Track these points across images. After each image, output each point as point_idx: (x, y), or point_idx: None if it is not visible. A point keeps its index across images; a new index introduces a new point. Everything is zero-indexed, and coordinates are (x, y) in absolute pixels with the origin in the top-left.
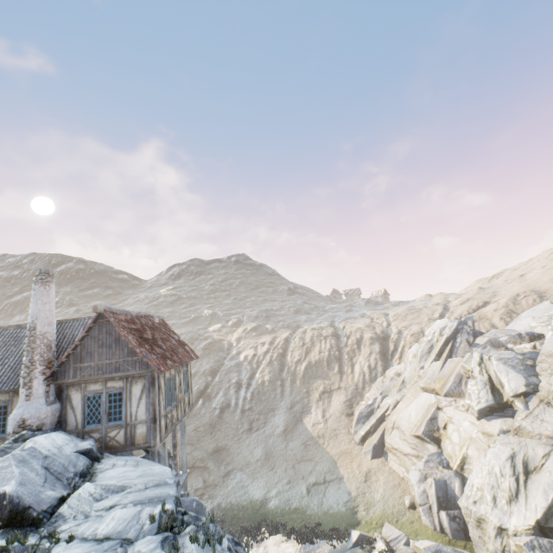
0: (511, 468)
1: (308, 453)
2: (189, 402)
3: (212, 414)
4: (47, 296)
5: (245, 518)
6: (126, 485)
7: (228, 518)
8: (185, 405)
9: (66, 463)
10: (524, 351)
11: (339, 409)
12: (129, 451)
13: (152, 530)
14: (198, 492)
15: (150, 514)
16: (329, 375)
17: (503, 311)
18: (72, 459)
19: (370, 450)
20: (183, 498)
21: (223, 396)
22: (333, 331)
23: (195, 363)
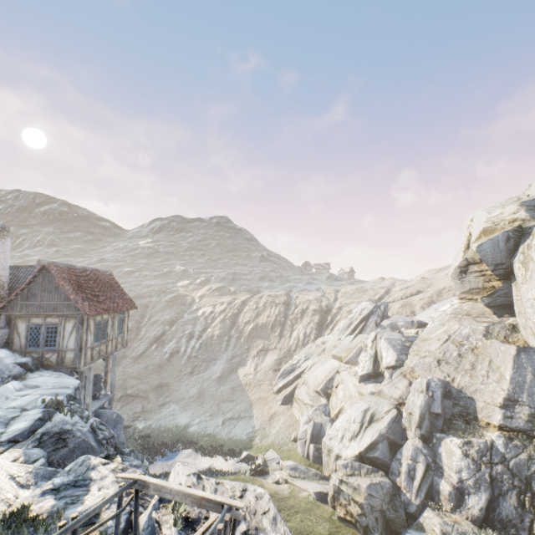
0: (362, 418)
1: (233, 395)
2: (123, 342)
3: (163, 357)
4: (2, 247)
5: (168, 436)
6: (40, 385)
7: (155, 434)
8: (117, 344)
9: (4, 369)
10: (409, 335)
11: (269, 365)
12: (69, 373)
13: (42, 406)
14: (136, 414)
15: (43, 398)
16: (270, 337)
17: (426, 301)
18: (9, 367)
19: (281, 398)
20: (106, 410)
21: (175, 343)
22: (285, 300)
23: (157, 313)
